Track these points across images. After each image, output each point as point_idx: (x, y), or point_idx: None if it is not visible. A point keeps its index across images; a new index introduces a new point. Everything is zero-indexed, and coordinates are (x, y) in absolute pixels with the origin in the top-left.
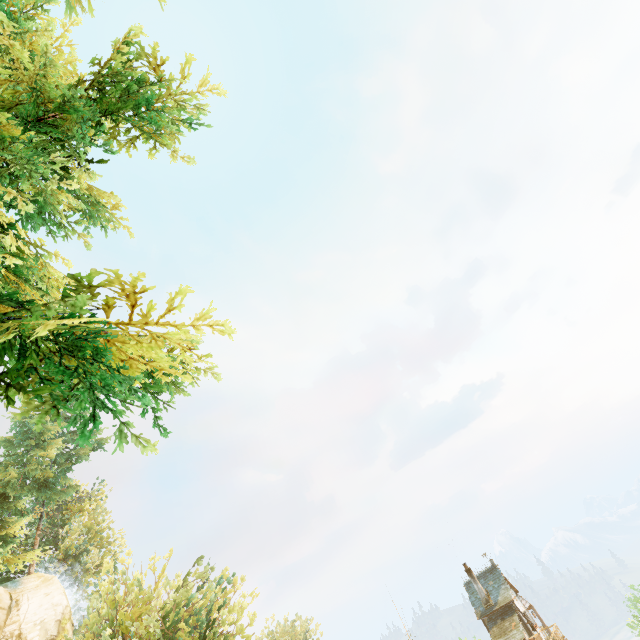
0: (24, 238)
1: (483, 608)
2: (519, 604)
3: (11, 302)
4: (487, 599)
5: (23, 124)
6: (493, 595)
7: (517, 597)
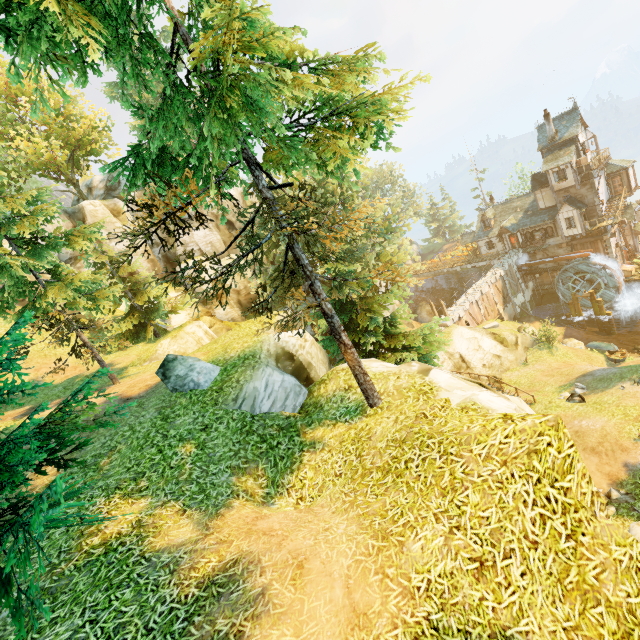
0: None
1: (546, 144)
2: (582, 137)
3: (284, 65)
4: (553, 137)
5: None
6: (561, 133)
7: (584, 132)
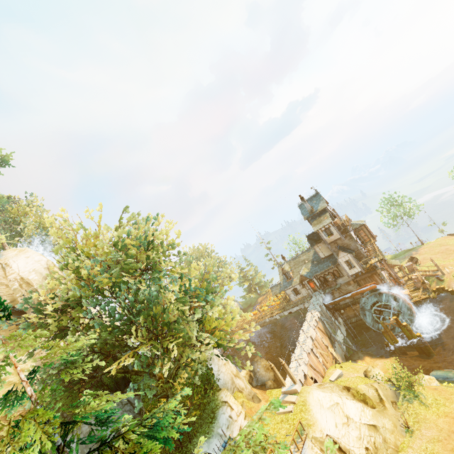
0: None
1: (308, 214)
2: (329, 209)
3: None
4: (311, 210)
5: None
6: (315, 207)
7: (328, 206)
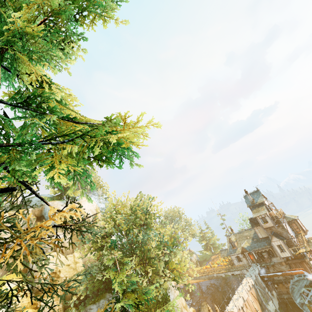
0: (51, 81)
1: (250, 204)
2: (266, 202)
3: (68, 119)
4: (252, 201)
5: (46, 33)
6: (255, 200)
7: (266, 200)
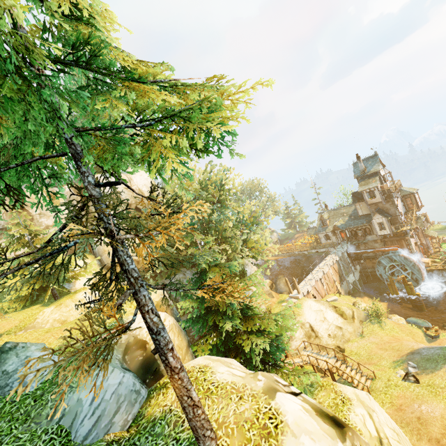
0: None
1: (359, 174)
2: (382, 172)
3: (132, 78)
4: (364, 170)
5: None
6: (368, 168)
7: (383, 169)
